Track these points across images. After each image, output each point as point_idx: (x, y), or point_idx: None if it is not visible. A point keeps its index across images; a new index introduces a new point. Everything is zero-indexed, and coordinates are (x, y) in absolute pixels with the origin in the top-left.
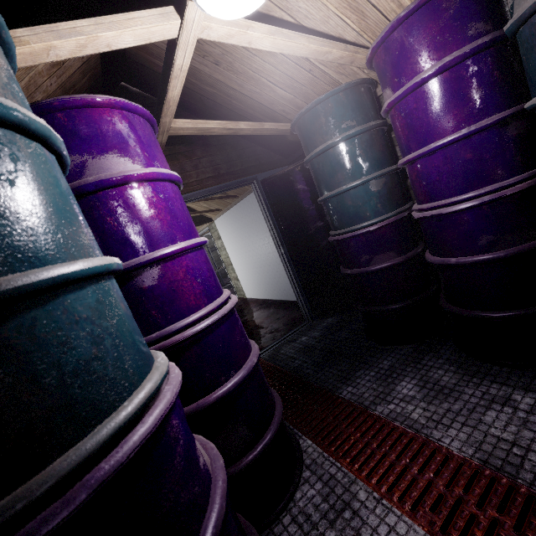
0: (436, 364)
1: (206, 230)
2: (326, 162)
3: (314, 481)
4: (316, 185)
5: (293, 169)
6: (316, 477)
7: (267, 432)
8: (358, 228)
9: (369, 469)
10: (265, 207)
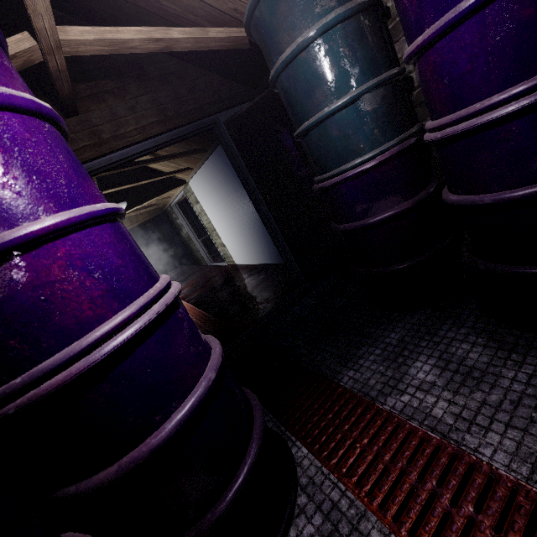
0: (459, 336)
1: (182, 195)
2: (298, 74)
3: (312, 511)
4: (290, 114)
5: (262, 101)
6: (315, 506)
7: (241, 468)
8: (350, 167)
9: (383, 495)
10: (234, 156)
